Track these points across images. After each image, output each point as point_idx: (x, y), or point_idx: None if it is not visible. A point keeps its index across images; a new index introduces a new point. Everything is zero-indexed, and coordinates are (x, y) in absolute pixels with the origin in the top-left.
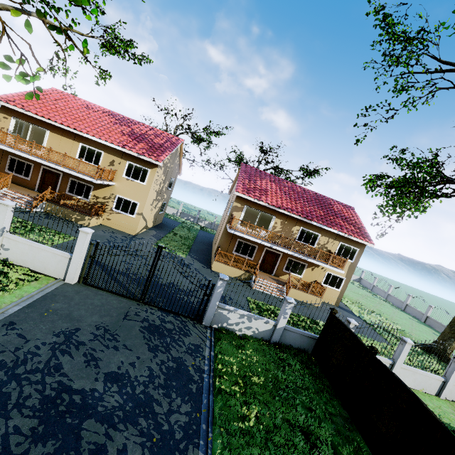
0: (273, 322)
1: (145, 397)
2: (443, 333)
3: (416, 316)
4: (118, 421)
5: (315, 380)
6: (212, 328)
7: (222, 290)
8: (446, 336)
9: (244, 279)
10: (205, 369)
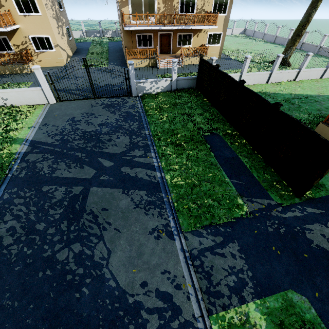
0: (169, 79)
1: (118, 125)
2: (287, 45)
3: (282, 43)
4: (111, 133)
5: (196, 97)
6: (139, 96)
7: (134, 71)
8: (288, 47)
9: (152, 65)
10: (140, 111)
